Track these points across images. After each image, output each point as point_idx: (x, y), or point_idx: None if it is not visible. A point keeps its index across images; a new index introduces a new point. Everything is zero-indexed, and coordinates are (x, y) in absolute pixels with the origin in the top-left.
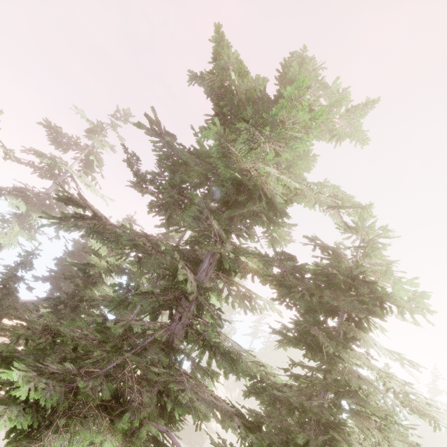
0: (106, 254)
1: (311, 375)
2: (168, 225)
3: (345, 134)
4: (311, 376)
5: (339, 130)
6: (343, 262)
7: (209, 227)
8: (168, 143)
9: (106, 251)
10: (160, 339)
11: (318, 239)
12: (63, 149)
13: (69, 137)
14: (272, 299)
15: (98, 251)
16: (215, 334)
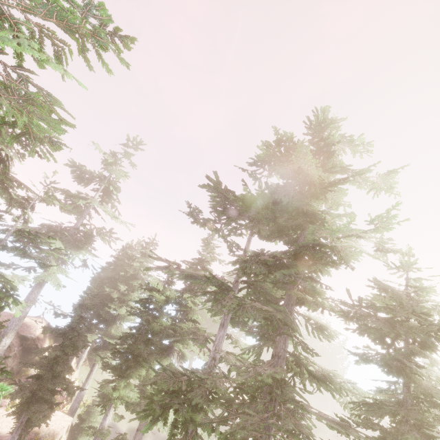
0: (162, 288)
1: (395, 388)
2: (245, 272)
3: (381, 188)
4: (395, 389)
5: (375, 185)
6: (403, 300)
7: (295, 279)
8: (225, 196)
9: (162, 286)
10: (284, 376)
11: (377, 280)
12: (84, 184)
13: (92, 173)
14: (346, 329)
15: (155, 287)
16: (308, 362)
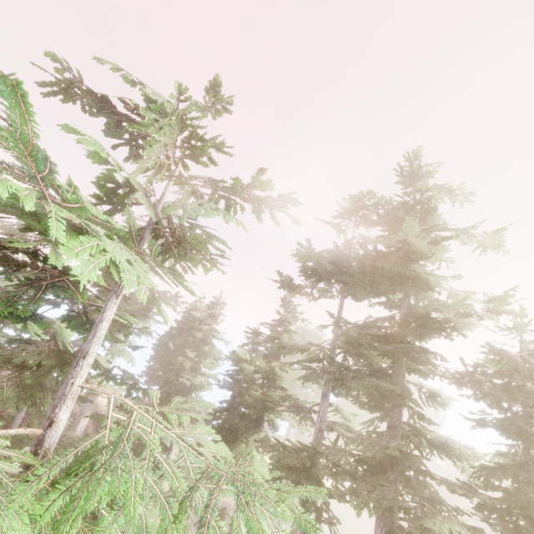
0: (250, 358)
1: (515, 451)
2: (349, 343)
3: (488, 246)
4: (516, 452)
5: (481, 242)
6: (519, 365)
7: (406, 351)
8: (318, 262)
9: (249, 355)
10: (407, 447)
11: (491, 345)
12: None
13: None
14: (460, 395)
15: (243, 358)
16: (424, 430)
